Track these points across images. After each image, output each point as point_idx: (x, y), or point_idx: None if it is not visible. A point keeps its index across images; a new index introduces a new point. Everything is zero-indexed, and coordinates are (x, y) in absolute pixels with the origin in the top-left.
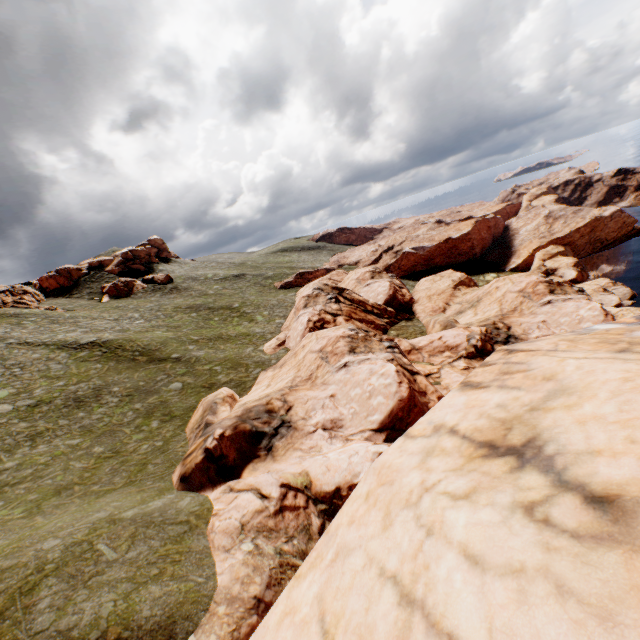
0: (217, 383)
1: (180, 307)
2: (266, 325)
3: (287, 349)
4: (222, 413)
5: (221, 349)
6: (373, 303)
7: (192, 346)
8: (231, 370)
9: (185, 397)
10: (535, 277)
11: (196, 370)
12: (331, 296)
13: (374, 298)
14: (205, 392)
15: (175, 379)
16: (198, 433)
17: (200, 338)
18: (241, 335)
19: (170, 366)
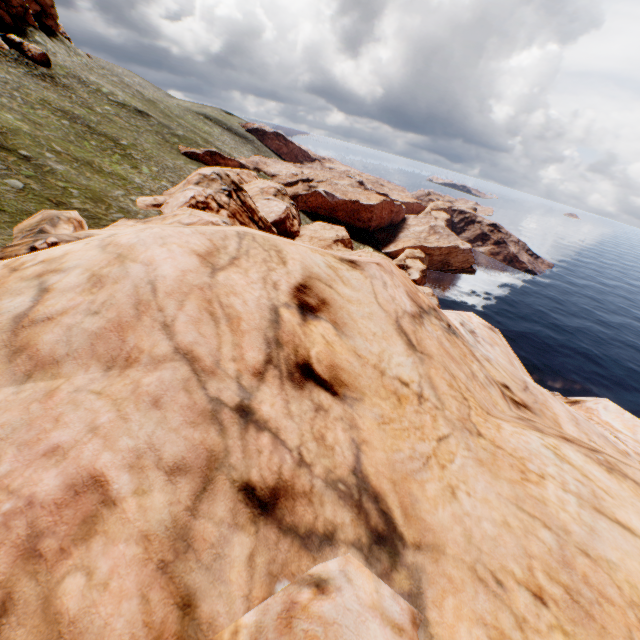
0: (68, 205)
1: (50, 103)
2: (150, 181)
3: (161, 213)
4: (63, 230)
5: (86, 176)
6: (263, 217)
7: (51, 154)
8: (90, 201)
9: (23, 199)
10: None
11: (47, 181)
12: (226, 188)
13: (267, 214)
14: (50, 206)
15: (16, 176)
16: (28, 235)
17: (64, 152)
18: (116, 175)
19: (14, 160)
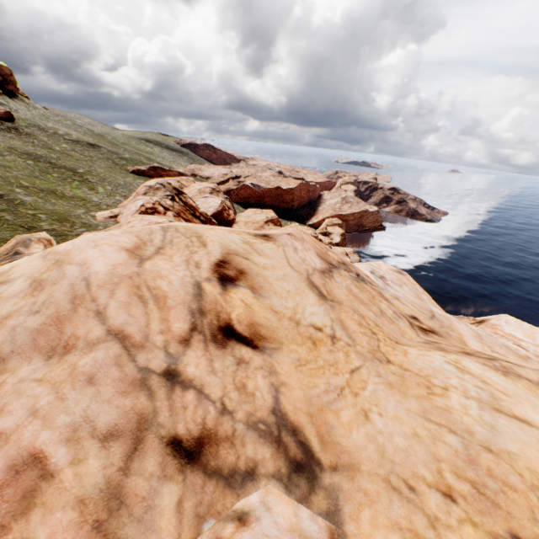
0: (38, 228)
1: (16, 149)
2: (105, 198)
3: (117, 222)
4: (35, 249)
5: (52, 202)
6: (203, 212)
7: (20, 190)
8: (56, 222)
9: None
10: (311, 232)
11: (18, 211)
12: (169, 194)
13: (206, 209)
14: (23, 231)
15: None
16: (6, 258)
17: (31, 186)
18: (77, 197)
19: None
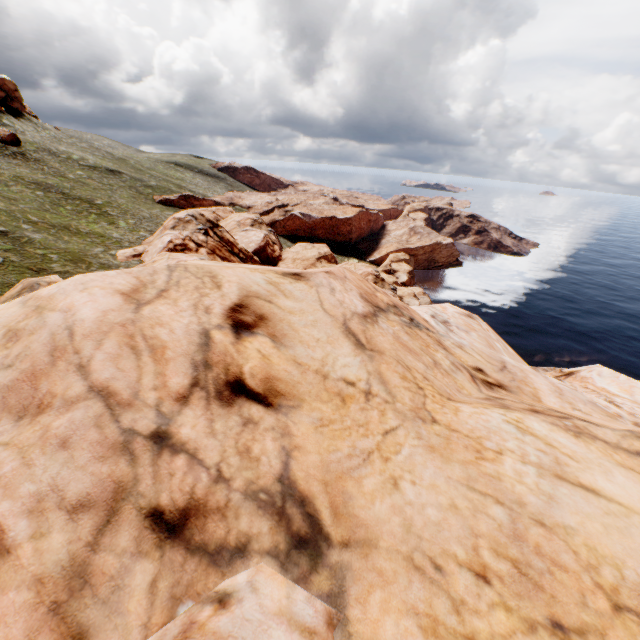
0: (49, 270)
1: (23, 178)
2: (128, 233)
3: (142, 262)
4: None
5: (64, 240)
6: (242, 248)
7: (27, 226)
8: (70, 263)
9: (4, 273)
10: (371, 269)
11: (26, 251)
12: (202, 227)
13: (247, 244)
14: (31, 274)
15: None
16: None
17: (41, 221)
18: (94, 234)
19: None
